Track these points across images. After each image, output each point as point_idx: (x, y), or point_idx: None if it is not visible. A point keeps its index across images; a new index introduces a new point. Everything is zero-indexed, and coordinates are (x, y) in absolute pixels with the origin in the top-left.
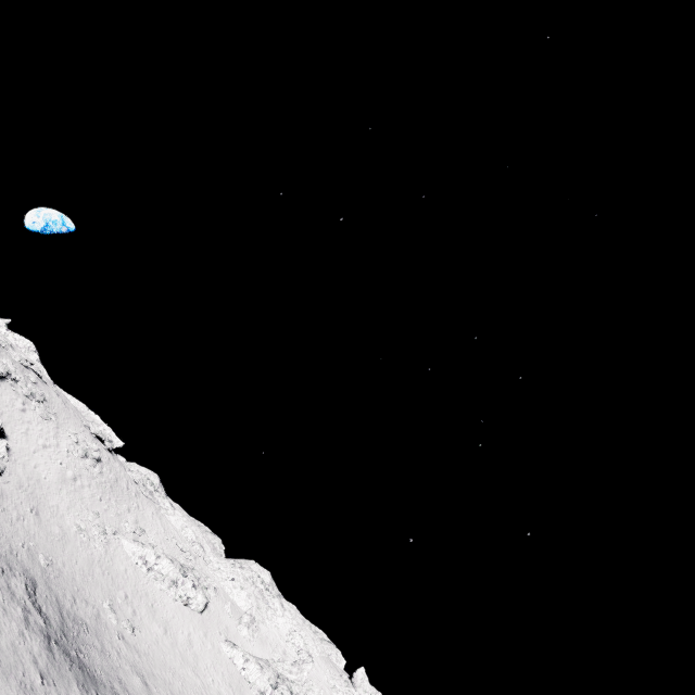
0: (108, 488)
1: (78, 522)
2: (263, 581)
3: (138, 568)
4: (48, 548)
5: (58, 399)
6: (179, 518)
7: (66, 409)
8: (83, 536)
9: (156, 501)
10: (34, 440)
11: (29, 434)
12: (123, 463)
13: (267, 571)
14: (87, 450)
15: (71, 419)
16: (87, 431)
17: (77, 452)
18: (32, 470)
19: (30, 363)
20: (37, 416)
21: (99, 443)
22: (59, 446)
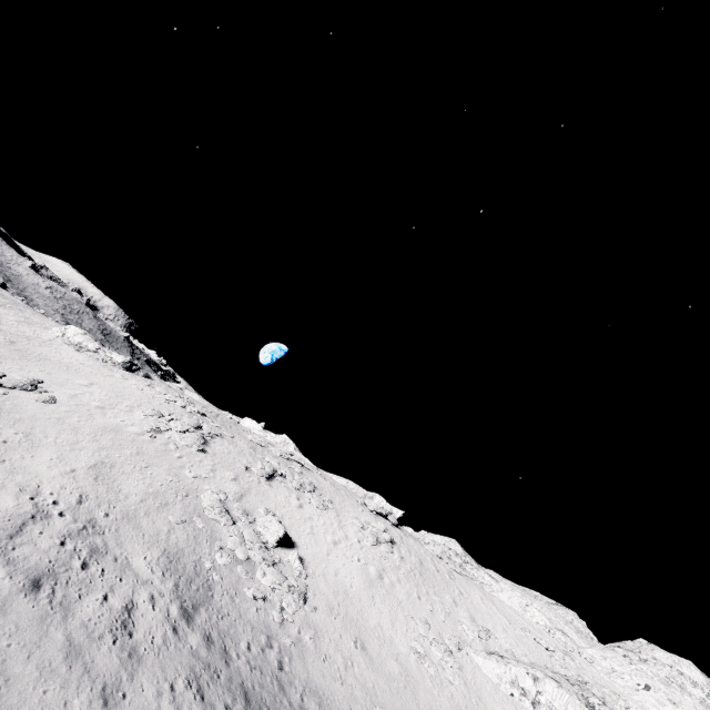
0: (417, 577)
1: (412, 644)
2: (693, 682)
3: (517, 703)
4: (398, 709)
5: (325, 482)
6: (510, 594)
7: (337, 492)
8: (427, 667)
9: (472, 576)
10: (322, 539)
11: (315, 533)
12: (413, 535)
13: (686, 661)
14: (375, 533)
15: (345, 501)
16: (365, 510)
17: (367, 539)
18: (334, 580)
19: (290, 454)
20: (314, 508)
21: (382, 520)
22: (348, 538)
